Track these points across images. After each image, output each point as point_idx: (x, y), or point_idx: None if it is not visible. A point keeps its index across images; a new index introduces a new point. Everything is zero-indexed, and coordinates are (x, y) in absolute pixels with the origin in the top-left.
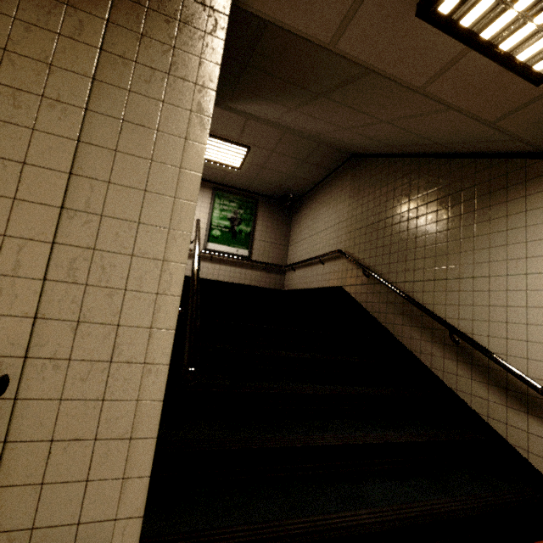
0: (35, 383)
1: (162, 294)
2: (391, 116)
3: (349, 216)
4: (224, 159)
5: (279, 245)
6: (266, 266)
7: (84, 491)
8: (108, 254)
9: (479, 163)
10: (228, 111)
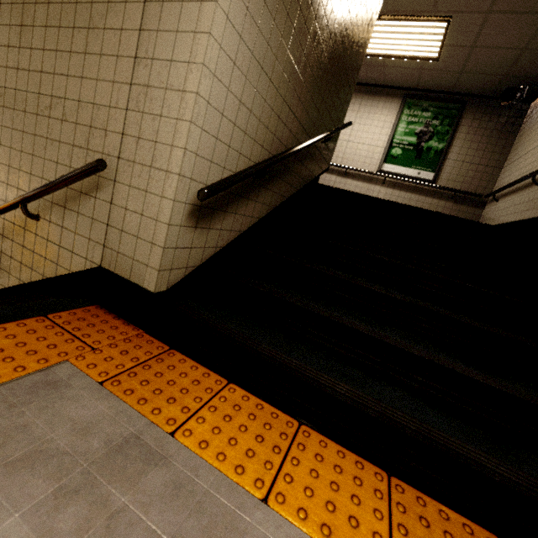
0: (121, 174)
1: (180, 120)
2: None
3: None
4: (416, 50)
5: (485, 167)
6: (456, 195)
7: (136, 243)
8: (154, 89)
9: None
10: None
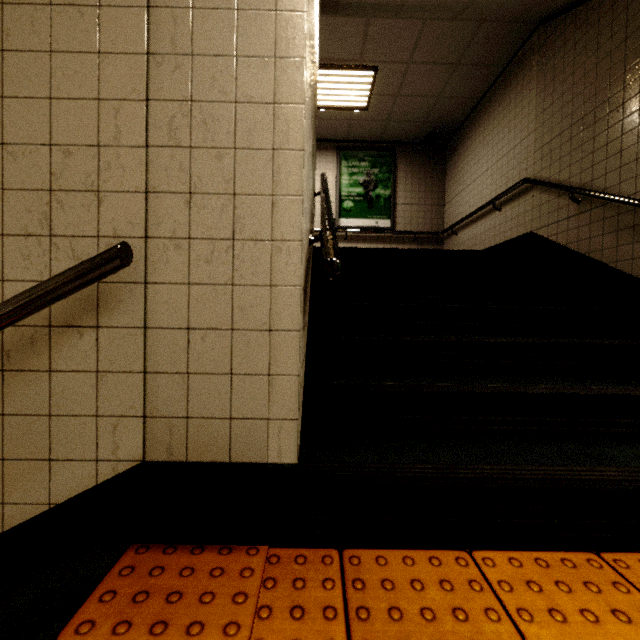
0: (160, 265)
1: (279, 150)
2: None
3: (538, 124)
4: (345, 100)
5: (431, 206)
6: (416, 237)
7: (230, 385)
8: (207, 104)
9: None
10: (341, 16)
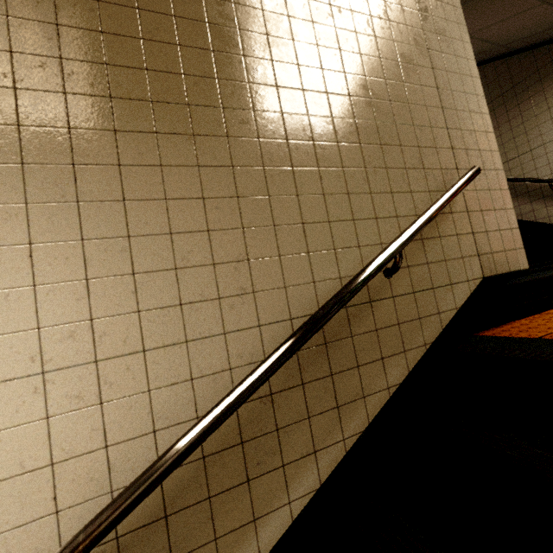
0: None
1: (487, 132)
2: (478, 27)
3: None
4: None
5: None
6: None
7: (500, 236)
8: (461, 112)
9: (537, 52)
10: None
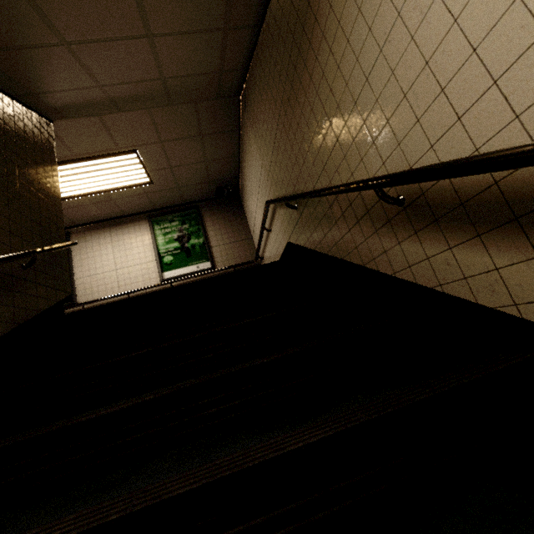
0: None
1: None
2: None
3: (261, 159)
4: (128, 179)
5: (241, 241)
6: (236, 269)
7: None
8: None
9: None
10: (74, 118)
